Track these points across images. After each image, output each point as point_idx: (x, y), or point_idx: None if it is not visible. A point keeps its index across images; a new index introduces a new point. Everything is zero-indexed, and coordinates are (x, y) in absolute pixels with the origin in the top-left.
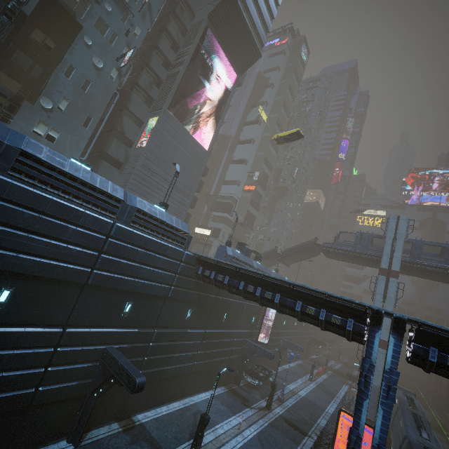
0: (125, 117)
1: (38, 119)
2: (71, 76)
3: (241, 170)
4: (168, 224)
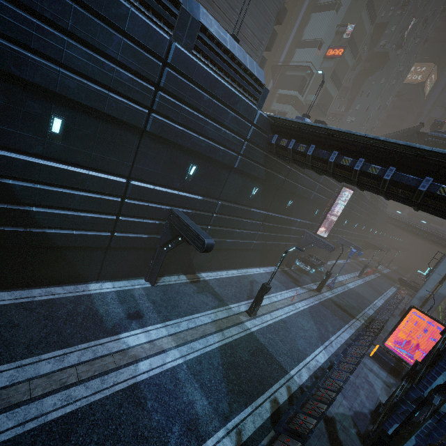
0: None
1: None
2: None
3: (328, 21)
4: (241, 64)
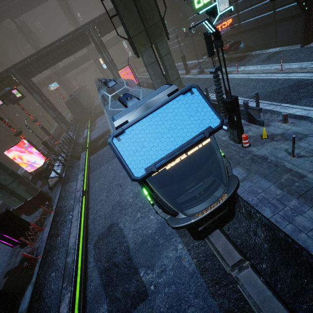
0: None
1: None
2: None
3: None
4: None
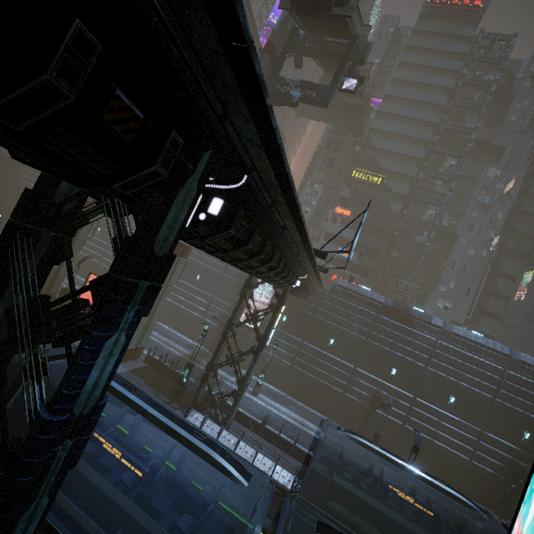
0: (498, 278)
1: (438, 298)
2: (454, 266)
3: None
4: None
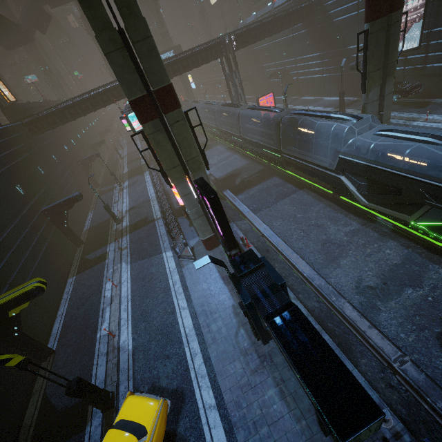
0: None
1: None
2: None
3: None
4: (284, 3)
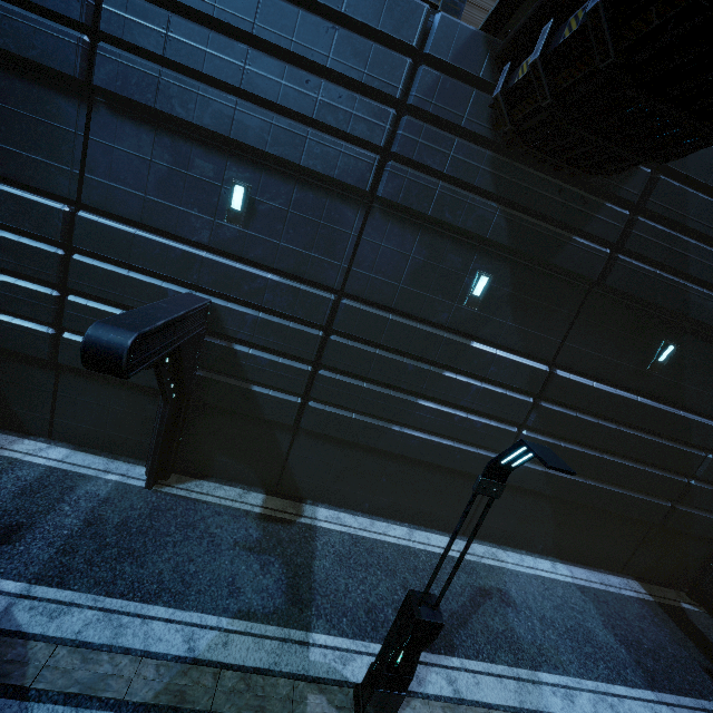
0: None
1: None
2: None
3: None
4: None
